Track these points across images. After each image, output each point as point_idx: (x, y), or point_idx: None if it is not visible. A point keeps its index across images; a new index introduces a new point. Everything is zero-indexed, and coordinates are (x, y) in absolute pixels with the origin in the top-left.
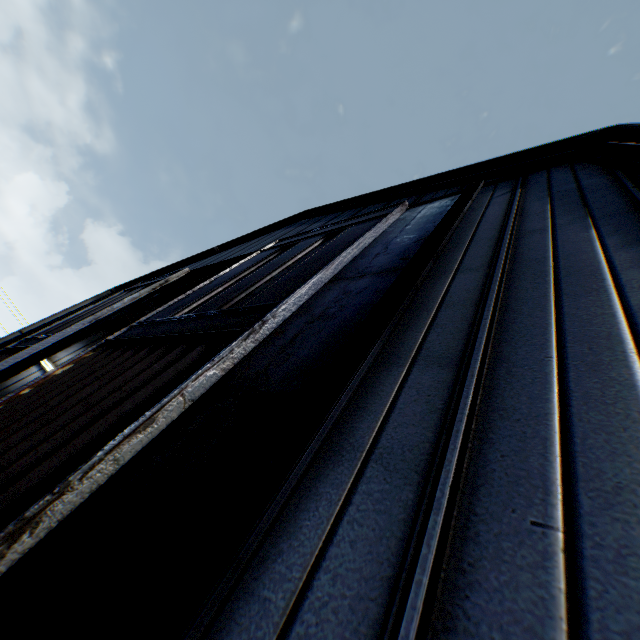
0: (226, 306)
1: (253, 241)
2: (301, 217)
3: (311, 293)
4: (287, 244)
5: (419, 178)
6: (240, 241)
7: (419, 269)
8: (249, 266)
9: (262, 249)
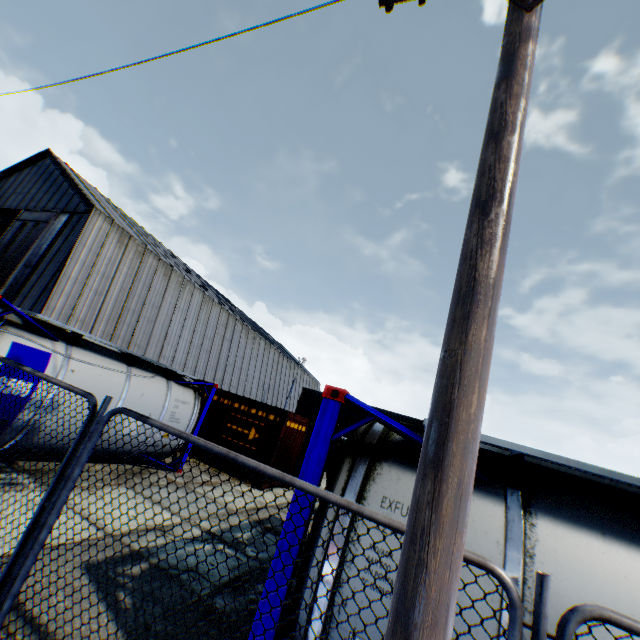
0: (3, 269)
1: (23, 177)
2: (48, 153)
3: (20, 271)
4: (25, 221)
5: (75, 181)
6: (16, 169)
7: (31, 274)
8: (11, 239)
9: (18, 218)
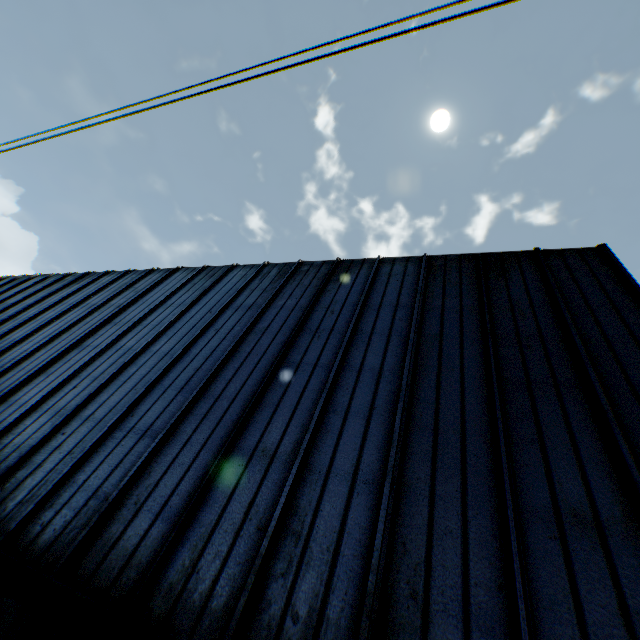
0: None
1: None
2: None
3: None
4: None
5: None
6: None
7: None
8: None
9: None
